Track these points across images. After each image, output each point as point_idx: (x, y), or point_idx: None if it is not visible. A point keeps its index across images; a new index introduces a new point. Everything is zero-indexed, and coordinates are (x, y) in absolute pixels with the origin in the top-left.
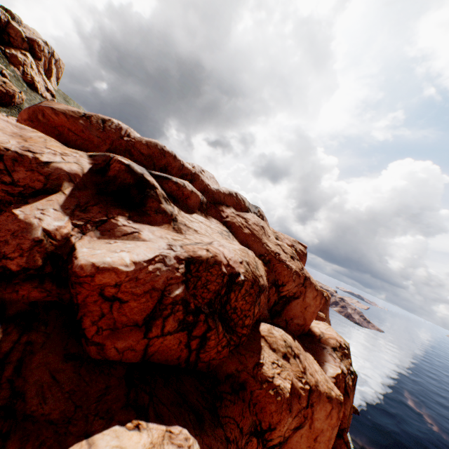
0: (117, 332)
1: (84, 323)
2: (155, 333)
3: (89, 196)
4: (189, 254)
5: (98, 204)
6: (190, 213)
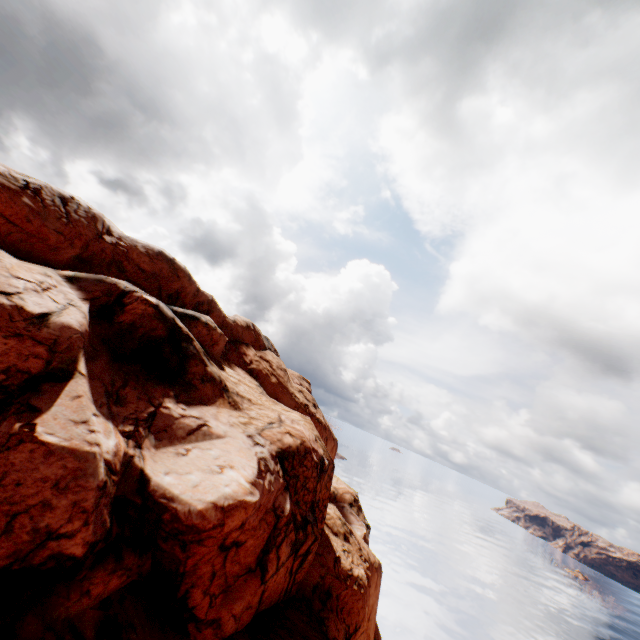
0: (230, 592)
1: (192, 598)
2: (271, 572)
3: (108, 367)
4: (279, 446)
5: (128, 382)
6: (223, 368)
